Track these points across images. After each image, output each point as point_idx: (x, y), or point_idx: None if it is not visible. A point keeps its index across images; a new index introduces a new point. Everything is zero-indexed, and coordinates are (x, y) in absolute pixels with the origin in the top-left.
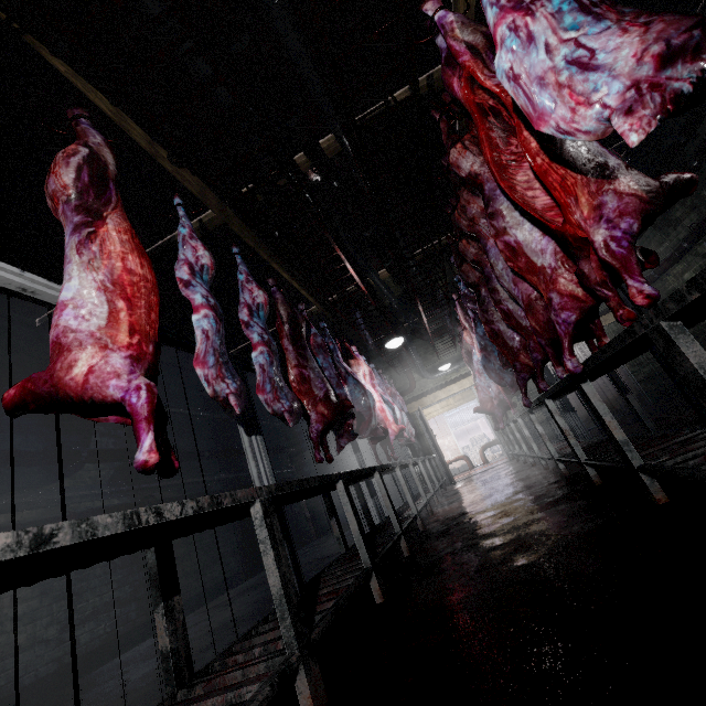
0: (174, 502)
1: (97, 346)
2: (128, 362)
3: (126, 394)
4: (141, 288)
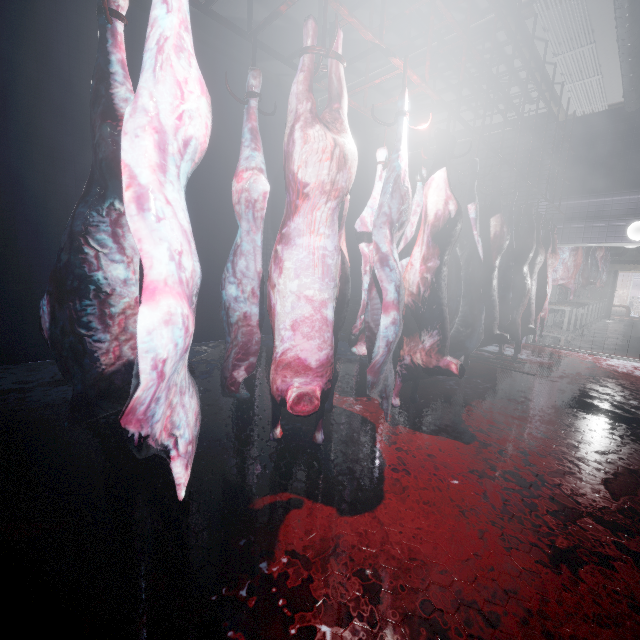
0: (573, 307)
1: (570, 278)
2: (573, 282)
3: (571, 288)
4: (579, 266)
